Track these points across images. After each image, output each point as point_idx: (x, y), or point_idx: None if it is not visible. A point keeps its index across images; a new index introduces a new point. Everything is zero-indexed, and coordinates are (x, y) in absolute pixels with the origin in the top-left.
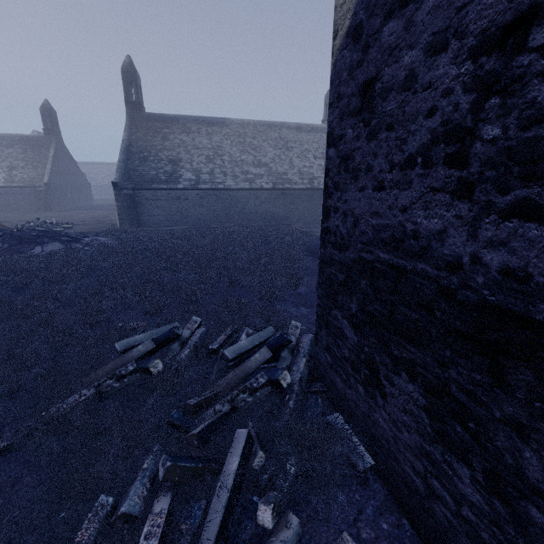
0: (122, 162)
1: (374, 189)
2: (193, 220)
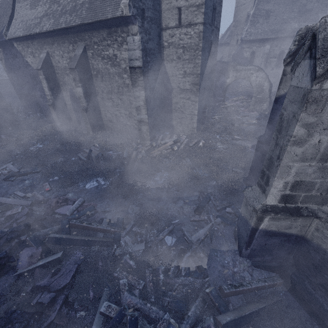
0: None
1: (17, 86)
2: None
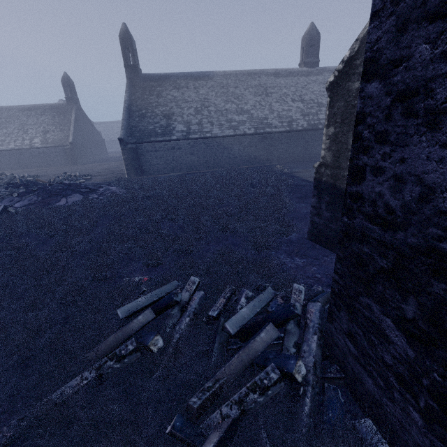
0: (125, 120)
1: None
2: (186, 167)
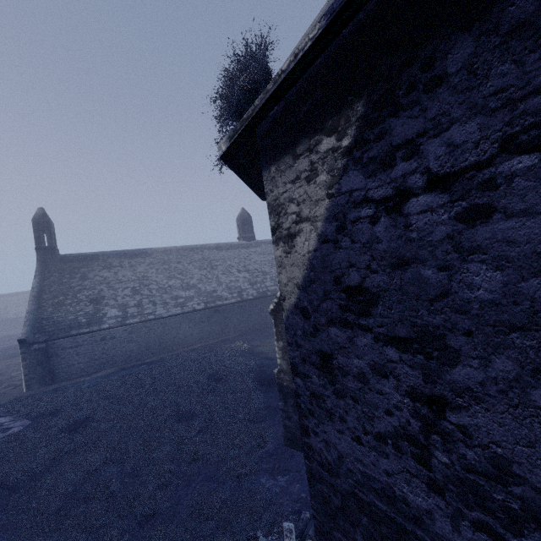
0: (32, 313)
1: (353, 439)
2: (122, 359)
